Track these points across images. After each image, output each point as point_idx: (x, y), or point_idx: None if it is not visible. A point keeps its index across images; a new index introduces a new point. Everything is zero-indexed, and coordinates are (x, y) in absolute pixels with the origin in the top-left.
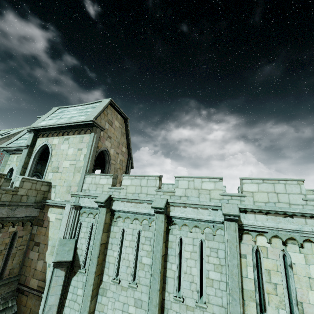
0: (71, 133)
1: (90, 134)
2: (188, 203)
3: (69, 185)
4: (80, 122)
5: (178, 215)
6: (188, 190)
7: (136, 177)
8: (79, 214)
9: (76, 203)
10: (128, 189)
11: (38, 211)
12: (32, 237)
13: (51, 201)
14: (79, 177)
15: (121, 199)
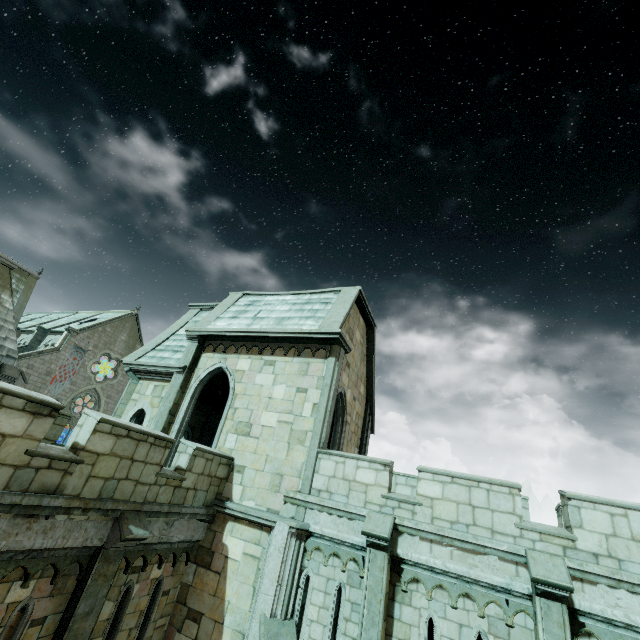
0: (279, 352)
1: (324, 358)
2: (627, 582)
3: (278, 472)
4: (309, 334)
5: (602, 612)
6: (616, 541)
7: (456, 479)
8: (303, 552)
9: (302, 523)
10: (437, 507)
11: (204, 527)
12: (182, 594)
13: (237, 507)
14: (302, 455)
15: (422, 534)
